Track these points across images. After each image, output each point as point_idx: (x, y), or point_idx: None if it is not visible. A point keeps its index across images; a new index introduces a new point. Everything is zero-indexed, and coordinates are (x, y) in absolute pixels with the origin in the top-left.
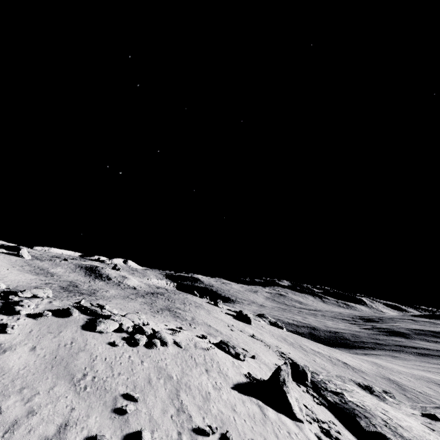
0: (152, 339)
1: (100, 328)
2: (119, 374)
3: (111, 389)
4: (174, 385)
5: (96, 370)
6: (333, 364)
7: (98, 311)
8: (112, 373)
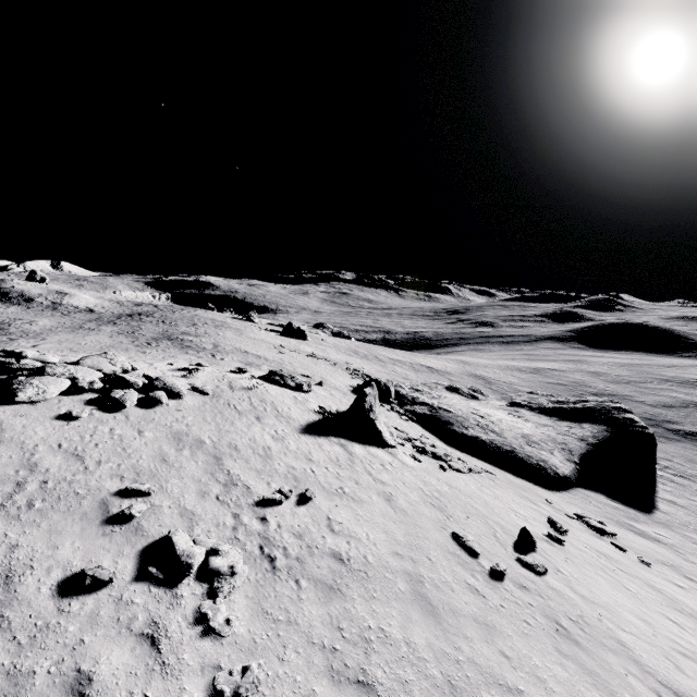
0: (149, 393)
1: (24, 395)
2: (100, 463)
3: (89, 491)
4: (209, 452)
5: (45, 469)
6: (417, 371)
7: (14, 362)
8: (83, 466)
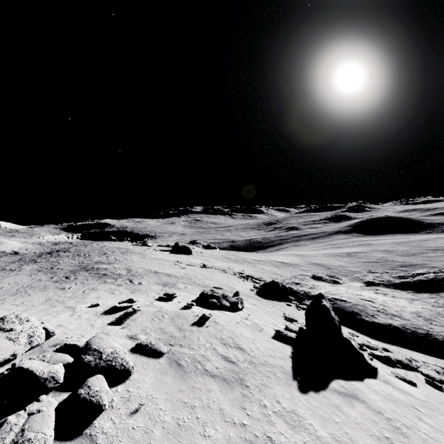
0: (77, 392)
1: None
2: None
3: None
4: None
5: None
6: (277, 266)
7: None
8: None
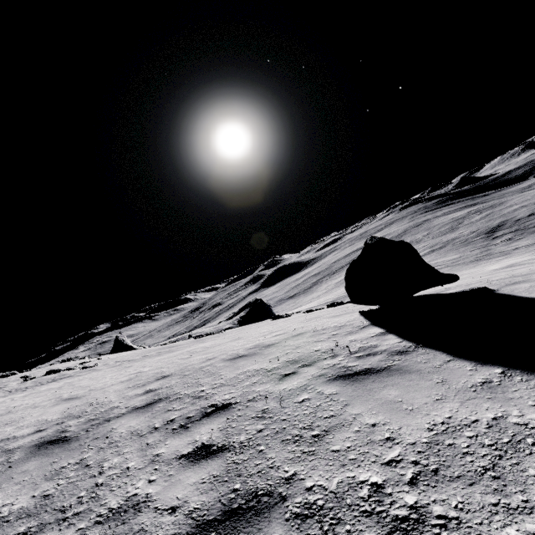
0: None
1: None
2: (1, 381)
3: (6, 382)
4: (47, 370)
5: None
6: None
7: None
8: None
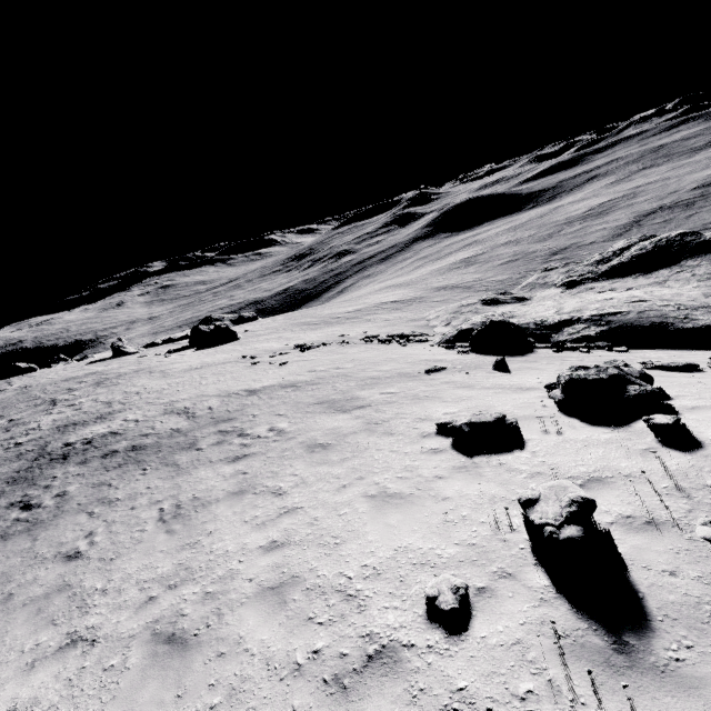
0: None
1: None
2: None
3: None
4: None
5: None
6: (397, 309)
7: None
8: None
